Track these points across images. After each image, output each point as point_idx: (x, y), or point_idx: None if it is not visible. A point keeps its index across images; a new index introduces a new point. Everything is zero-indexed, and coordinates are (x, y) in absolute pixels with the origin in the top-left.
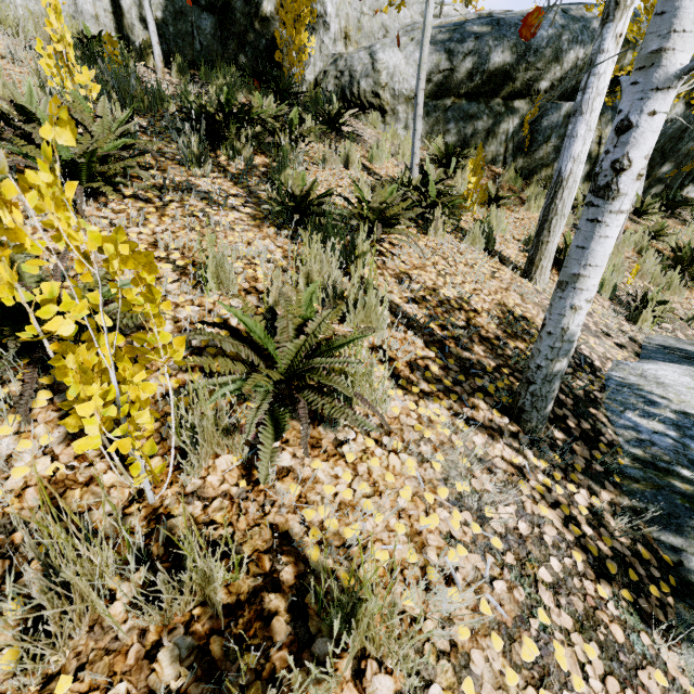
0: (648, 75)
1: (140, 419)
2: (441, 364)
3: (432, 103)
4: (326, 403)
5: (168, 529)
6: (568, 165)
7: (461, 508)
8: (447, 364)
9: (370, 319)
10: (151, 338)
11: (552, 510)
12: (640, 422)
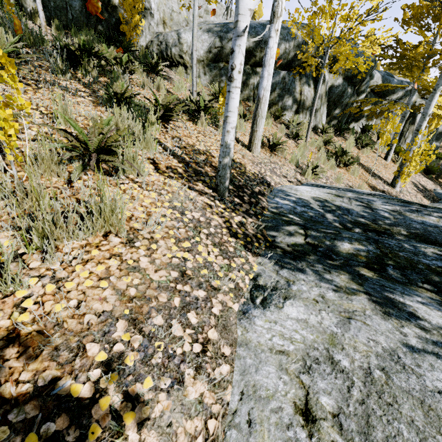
0: (235, 30)
1: (10, 133)
2: (184, 170)
3: (212, 65)
4: (108, 157)
5: (25, 191)
6: (262, 91)
7: (174, 209)
8: (187, 170)
9: (148, 146)
10: (15, 99)
11: (220, 218)
12: (280, 201)
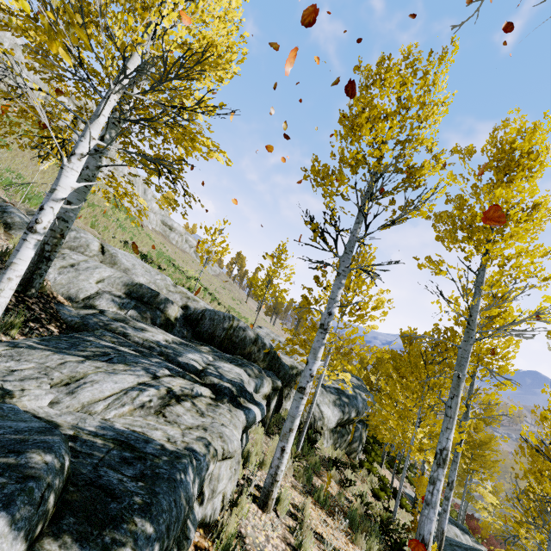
0: None
1: None
2: None
3: (334, 429)
4: None
5: None
6: (445, 527)
7: None
8: None
9: None
10: None
11: None
12: None
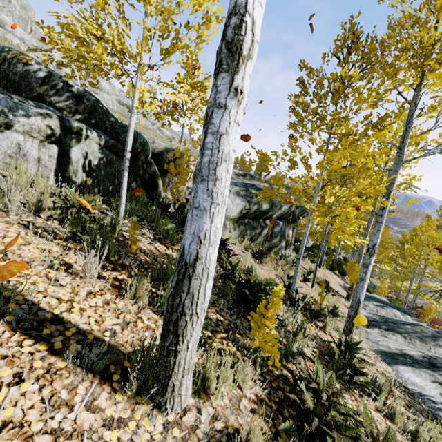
0: None
1: None
2: None
3: (240, 221)
4: None
5: None
6: (362, 297)
7: None
8: None
9: None
10: None
11: None
12: None
